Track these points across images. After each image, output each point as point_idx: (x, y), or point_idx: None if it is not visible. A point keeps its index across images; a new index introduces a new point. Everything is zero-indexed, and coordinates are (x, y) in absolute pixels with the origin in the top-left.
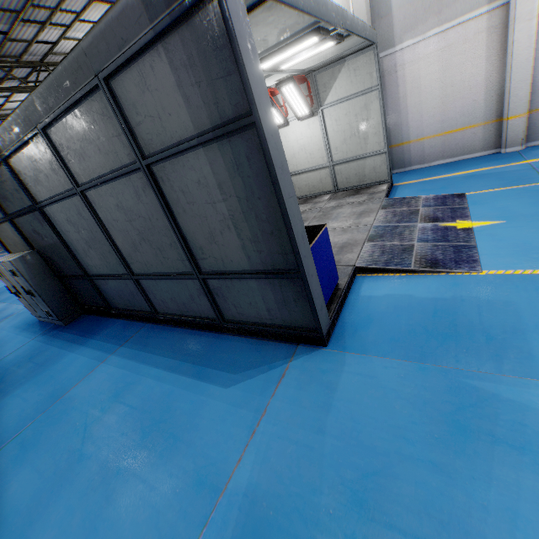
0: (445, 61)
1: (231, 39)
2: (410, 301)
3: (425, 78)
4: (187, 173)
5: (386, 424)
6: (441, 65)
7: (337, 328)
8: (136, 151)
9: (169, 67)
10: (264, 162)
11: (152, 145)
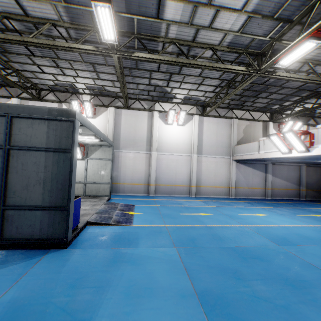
0: (134, 161)
1: (73, 131)
2: (107, 233)
3: (128, 163)
4: (31, 158)
5: (89, 265)
6: (133, 161)
7: (73, 242)
8: (7, 142)
9: (47, 127)
10: (69, 164)
11: (18, 143)
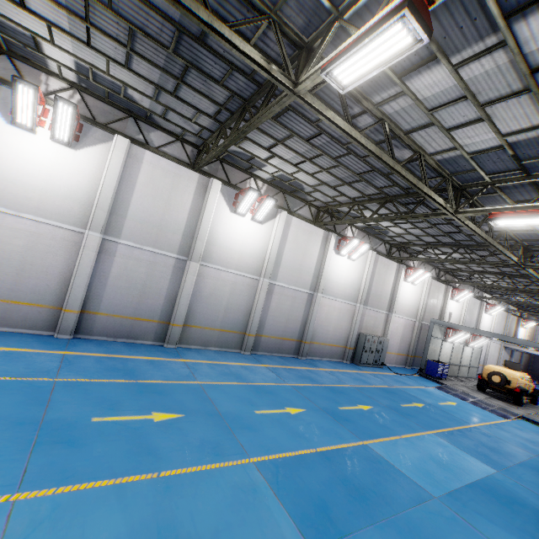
0: None
1: None
2: None
3: None
4: None
5: None
6: None
7: None
8: None
9: None
10: None
11: None
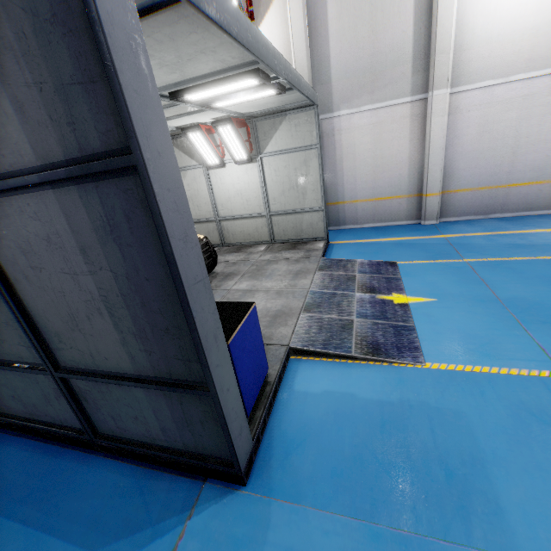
0: (377, 135)
1: (90, 19)
2: (353, 405)
3: (359, 147)
4: (28, 223)
5: None
6: (373, 137)
7: (262, 449)
8: None
9: None
10: (153, 229)
11: None
